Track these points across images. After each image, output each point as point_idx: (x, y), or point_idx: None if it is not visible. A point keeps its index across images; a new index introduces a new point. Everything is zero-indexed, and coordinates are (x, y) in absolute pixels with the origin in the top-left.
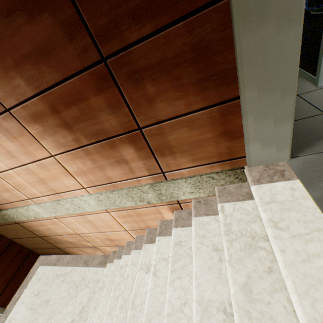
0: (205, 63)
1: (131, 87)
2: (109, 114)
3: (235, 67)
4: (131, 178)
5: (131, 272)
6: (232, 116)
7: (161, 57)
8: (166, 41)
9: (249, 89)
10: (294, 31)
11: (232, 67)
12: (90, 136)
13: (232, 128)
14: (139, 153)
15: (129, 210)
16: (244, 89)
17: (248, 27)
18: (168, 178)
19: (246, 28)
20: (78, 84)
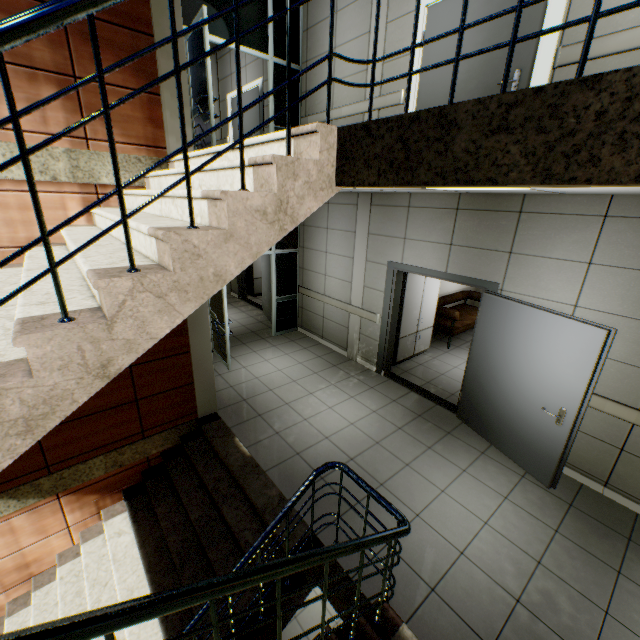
0: (140, 61)
1: (81, 41)
2: (46, 47)
3: (158, 75)
4: (40, 133)
5: (3, 274)
6: (157, 107)
7: (111, 38)
8: (116, 32)
9: (166, 92)
10: (185, 73)
11: (156, 74)
12: (6, 53)
13: (157, 118)
14: (65, 102)
15: (9, 193)
16: (163, 90)
17: (164, 57)
18: (92, 150)
19: (163, 57)
20: (25, 5)
